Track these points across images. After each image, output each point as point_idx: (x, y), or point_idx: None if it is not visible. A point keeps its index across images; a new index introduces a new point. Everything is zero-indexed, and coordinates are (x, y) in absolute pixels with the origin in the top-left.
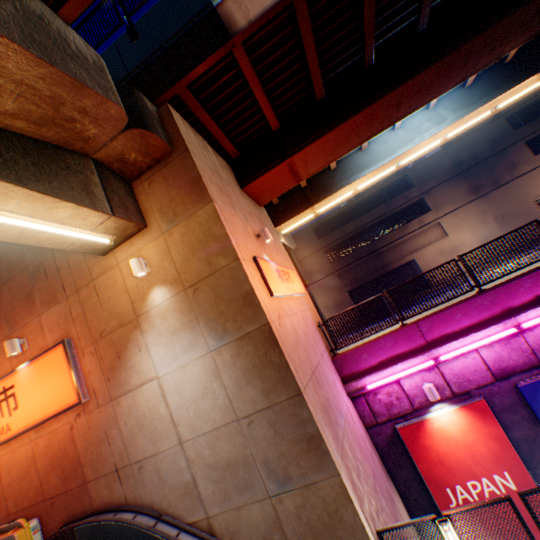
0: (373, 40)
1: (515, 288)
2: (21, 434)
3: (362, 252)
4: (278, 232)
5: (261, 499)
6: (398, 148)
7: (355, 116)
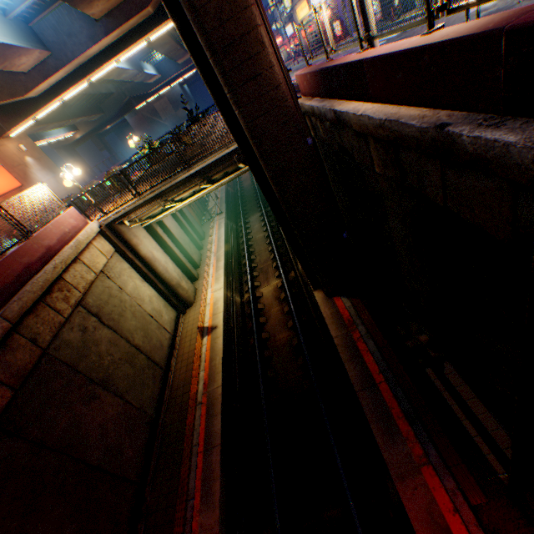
0: None
1: None
2: None
3: None
4: None
5: None
6: None
7: None
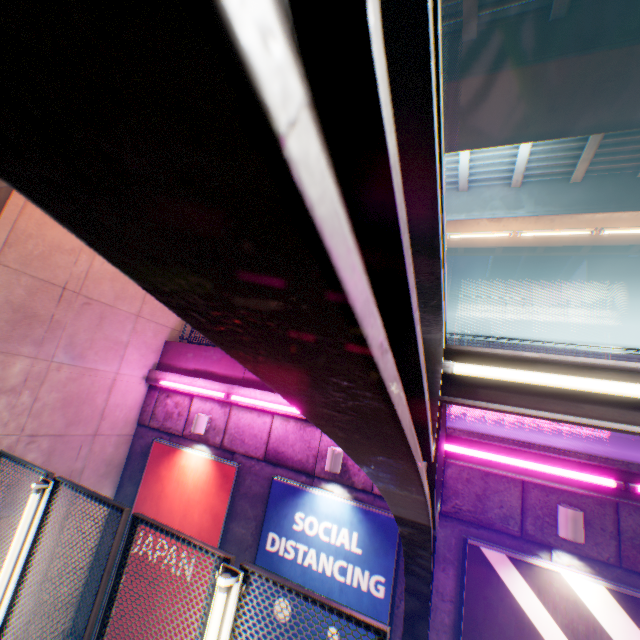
0: None
1: None
2: None
3: None
4: None
5: None
6: (450, 213)
7: None
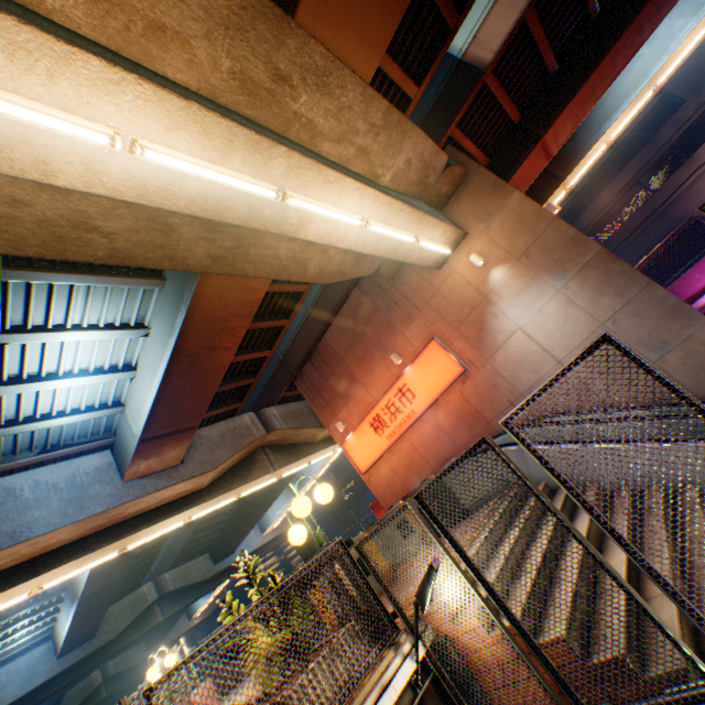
0: None
1: None
2: (420, 416)
3: (634, 221)
4: None
5: None
6: (649, 69)
7: (596, 67)
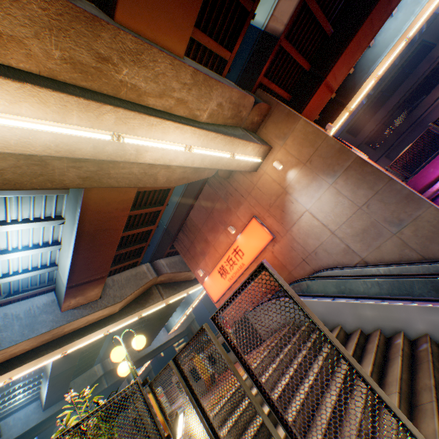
0: None
1: None
2: (248, 267)
3: (402, 128)
4: None
5: (388, 238)
6: (401, 27)
7: (359, 29)
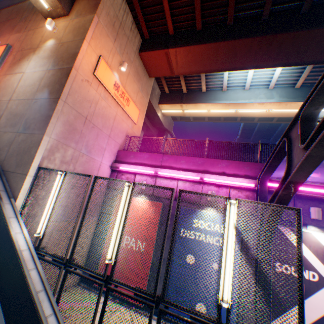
0: (234, 8)
1: (217, 163)
2: None
3: None
4: (160, 109)
5: (15, 132)
6: (240, 99)
7: (207, 44)
